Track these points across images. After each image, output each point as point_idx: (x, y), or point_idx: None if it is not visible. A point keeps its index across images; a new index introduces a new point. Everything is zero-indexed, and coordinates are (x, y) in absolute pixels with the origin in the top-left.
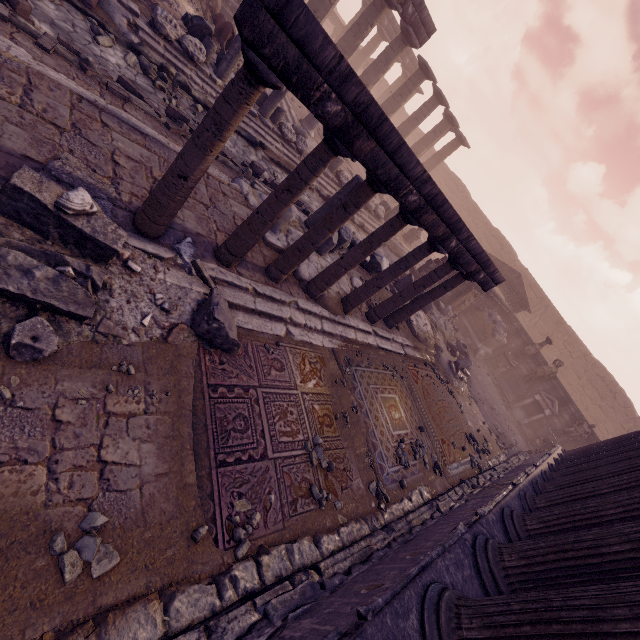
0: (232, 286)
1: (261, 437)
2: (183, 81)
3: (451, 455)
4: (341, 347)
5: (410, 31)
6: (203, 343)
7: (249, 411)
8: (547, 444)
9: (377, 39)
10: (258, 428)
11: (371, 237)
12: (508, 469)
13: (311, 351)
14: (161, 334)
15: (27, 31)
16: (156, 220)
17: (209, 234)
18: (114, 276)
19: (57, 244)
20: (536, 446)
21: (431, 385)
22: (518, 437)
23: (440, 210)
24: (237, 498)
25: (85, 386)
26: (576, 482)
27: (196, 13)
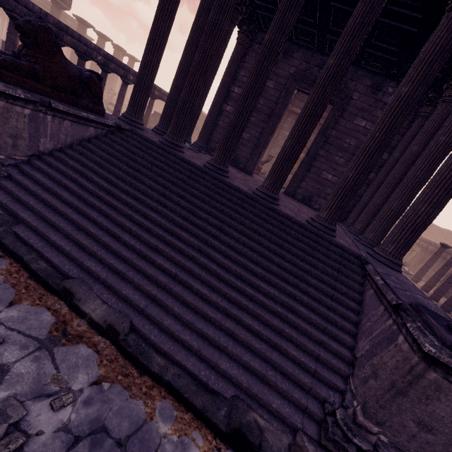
0: None
1: None
2: None
3: None
4: None
5: (57, 0)
6: None
7: None
8: None
9: None
10: None
11: None
12: None
13: None
14: None
15: None
16: None
17: None
18: None
19: None
20: None
21: None
22: None
23: (114, 61)
24: None
25: None
26: None
27: None
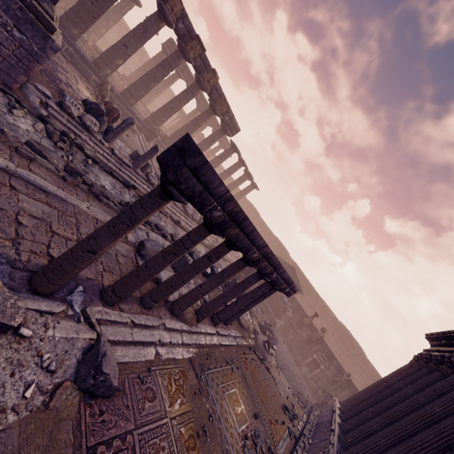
0: (114, 323)
1: None
2: (79, 143)
3: (277, 434)
4: (196, 354)
5: (227, 128)
6: (85, 397)
7: None
8: (327, 395)
9: (205, 124)
10: None
11: (223, 273)
12: (311, 430)
13: (175, 367)
14: (43, 401)
15: None
16: (56, 282)
17: (97, 276)
18: (1, 348)
19: None
20: (319, 396)
21: (256, 367)
22: (308, 391)
23: (270, 259)
24: None
25: None
26: (365, 448)
27: (91, 96)
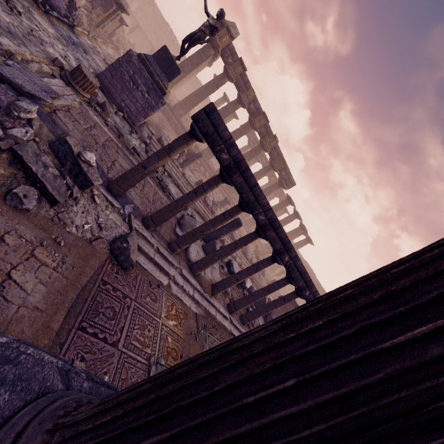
0: (145, 239)
1: (120, 330)
2: None
3: None
4: (203, 316)
5: (283, 181)
6: (112, 255)
7: (120, 309)
8: None
9: (267, 185)
10: (120, 324)
11: (237, 240)
12: None
13: (180, 304)
14: (90, 238)
15: (104, 118)
16: (120, 185)
17: (144, 211)
18: (83, 198)
19: (66, 172)
20: None
21: None
22: None
23: (277, 231)
24: (79, 359)
25: (31, 234)
26: None
27: None
